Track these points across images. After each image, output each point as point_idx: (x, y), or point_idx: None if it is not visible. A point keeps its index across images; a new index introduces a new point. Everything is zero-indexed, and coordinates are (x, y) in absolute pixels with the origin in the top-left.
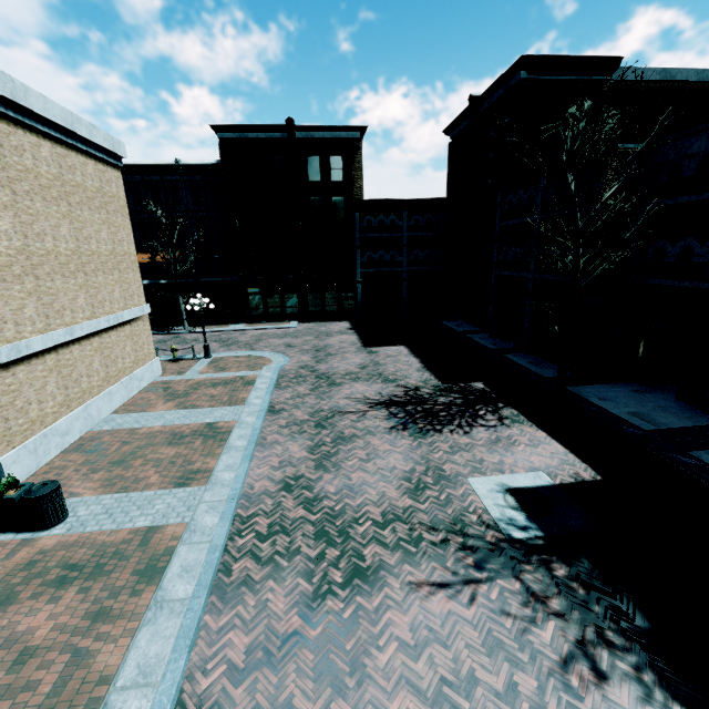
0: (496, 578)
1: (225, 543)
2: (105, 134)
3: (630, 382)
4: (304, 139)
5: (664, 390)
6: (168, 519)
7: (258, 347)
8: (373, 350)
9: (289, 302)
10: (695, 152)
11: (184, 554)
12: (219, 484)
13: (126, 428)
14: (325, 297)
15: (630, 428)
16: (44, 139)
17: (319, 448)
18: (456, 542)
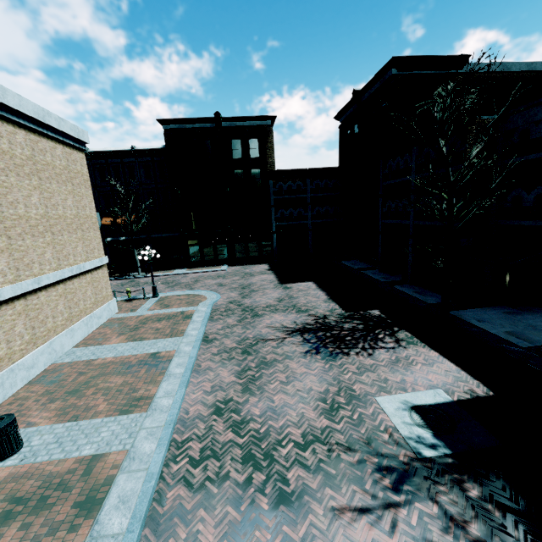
0: (414, 501)
1: (161, 469)
2: (72, 125)
3: (501, 306)
4: (228, 127)
5: (530, 311)
6: (111, 446)
7: (196, 287)
8: (288, 286)
9: (220, 251)
10: (540, 118)
11: (122, 483)
12: (159, 410)
13: (84, 359)
14: (248, 245)
15: (510, 346)
16: (20, 128)
17: (245, 372)
18: (372, 462)
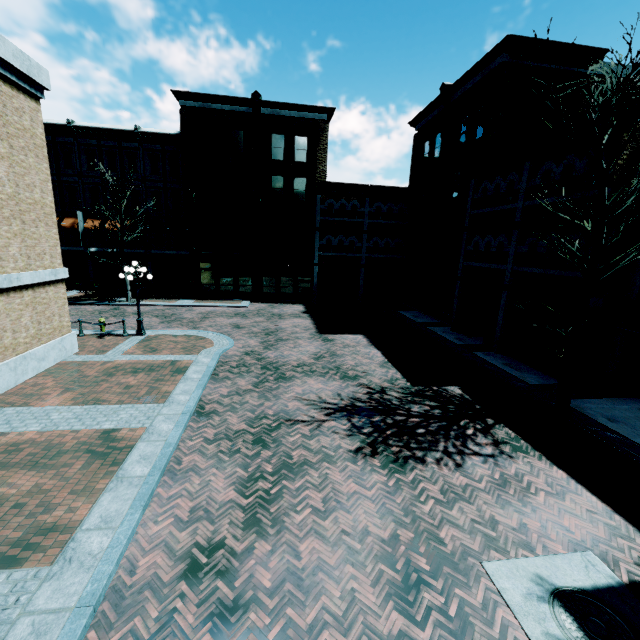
0: None
1: None
2: (17, 50)
3: (632, 398)
4: (269, 115)
5: None
6: None
7: (202, 326)
8: (329, 338)
9: (243, 281)
10: None
11: None
12: (76, 563)
13: None
14: (280, 278)
15: None
16: None
17: (255, 483)
18: None
